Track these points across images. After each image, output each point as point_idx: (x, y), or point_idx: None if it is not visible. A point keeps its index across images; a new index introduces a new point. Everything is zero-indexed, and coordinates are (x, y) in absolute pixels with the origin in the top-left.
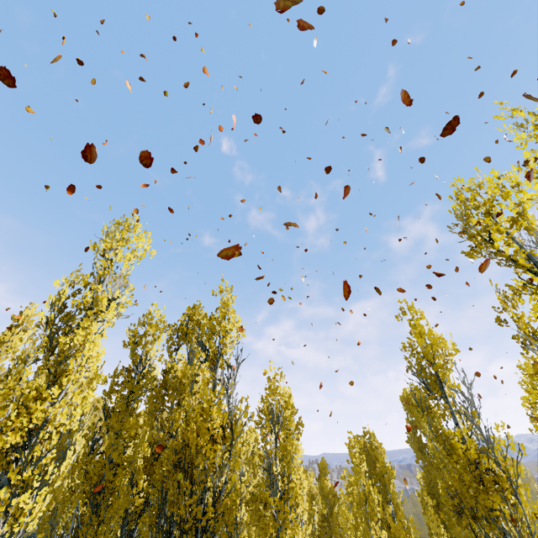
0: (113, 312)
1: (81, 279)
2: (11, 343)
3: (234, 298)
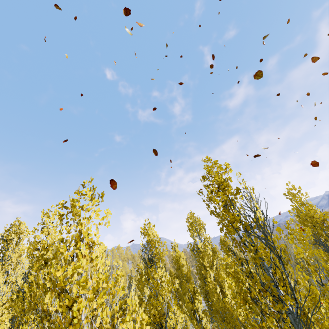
0: None
1: None
2: None
3: None
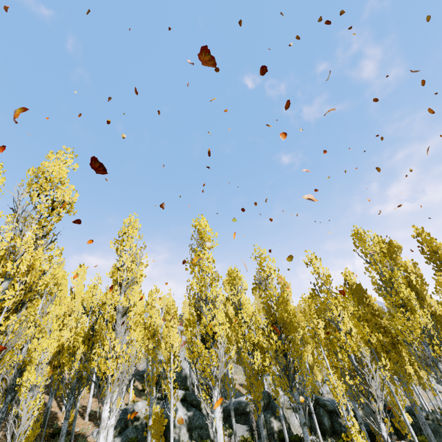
0: (396, 275)
1: (376, 269)
2: (288, 295)
3: (426, 233)
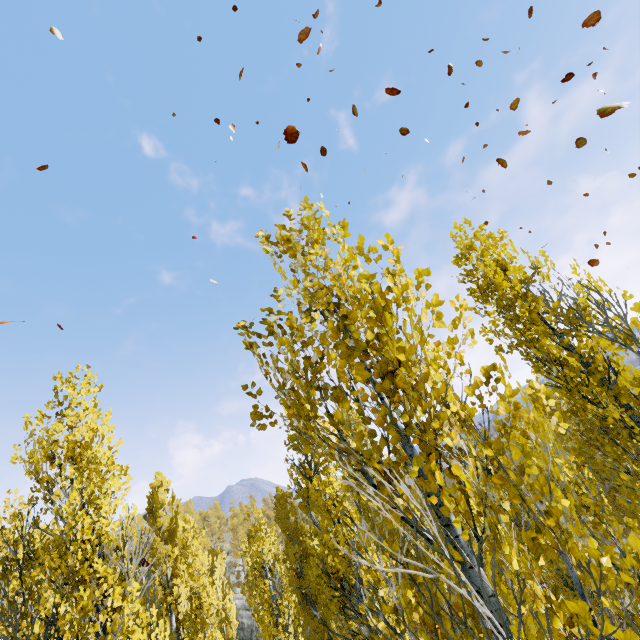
0: None
1: None
2: None
3: None
